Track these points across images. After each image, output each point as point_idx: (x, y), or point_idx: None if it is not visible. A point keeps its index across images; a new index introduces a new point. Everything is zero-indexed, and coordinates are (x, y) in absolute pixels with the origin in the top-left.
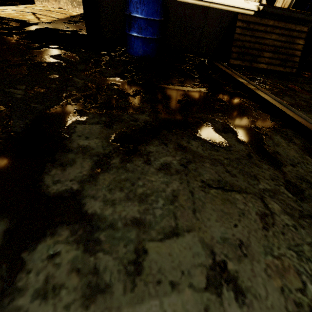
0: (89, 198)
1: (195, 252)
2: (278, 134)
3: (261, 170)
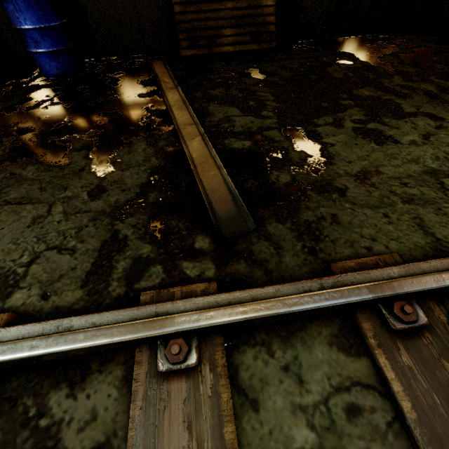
0: None
1: None
2: (145, 140)
3: (79, 181)
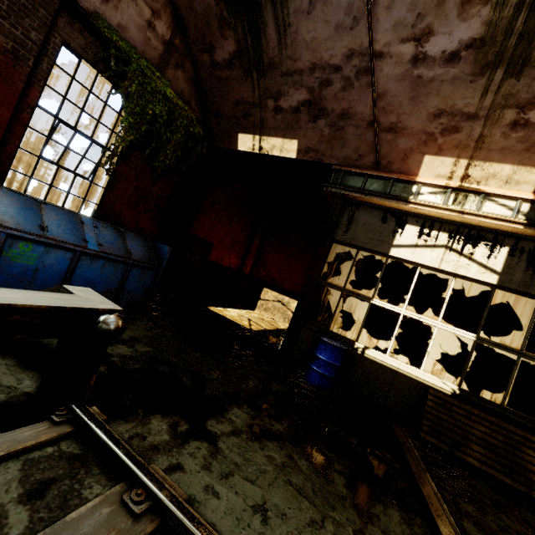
0: (222, 441)
1: (256, 495)
2: (399, 511)
3: (344, 509)
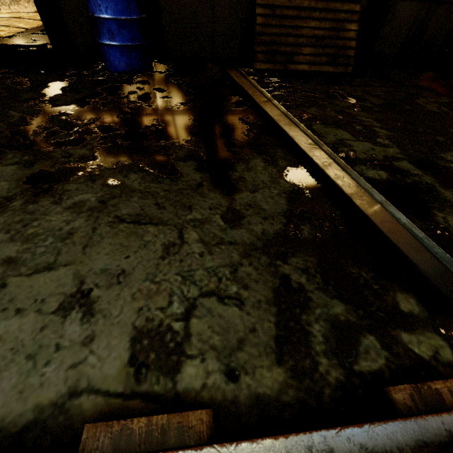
0: None
1: (61, 283)
2: (260, 157)
3: (203, 199)
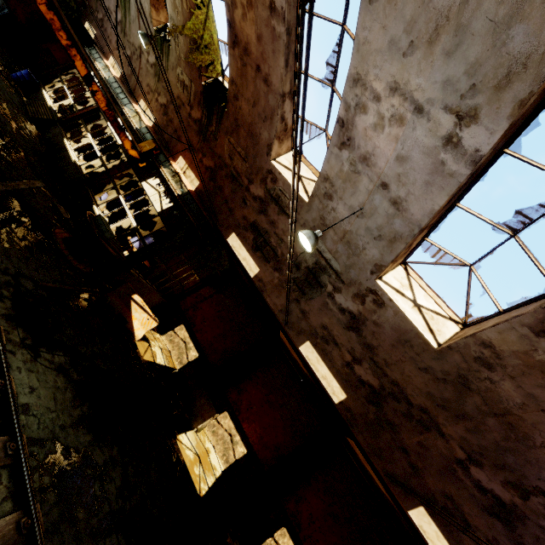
0: None
1: None
2: None
3: None
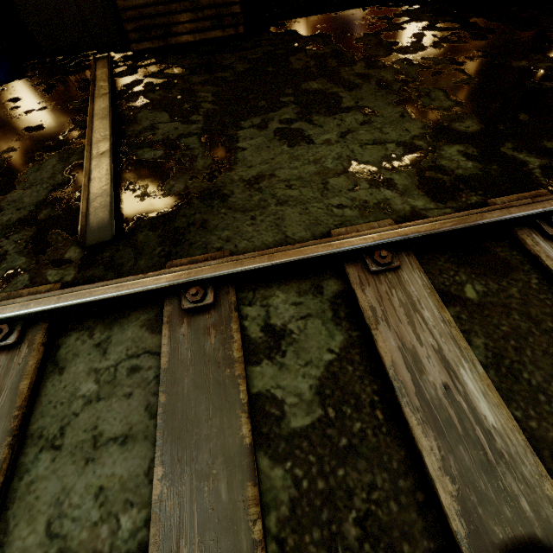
0: None
1: None
2: (58, 156)
3: None
